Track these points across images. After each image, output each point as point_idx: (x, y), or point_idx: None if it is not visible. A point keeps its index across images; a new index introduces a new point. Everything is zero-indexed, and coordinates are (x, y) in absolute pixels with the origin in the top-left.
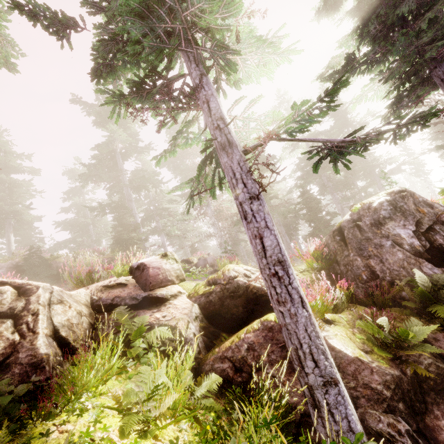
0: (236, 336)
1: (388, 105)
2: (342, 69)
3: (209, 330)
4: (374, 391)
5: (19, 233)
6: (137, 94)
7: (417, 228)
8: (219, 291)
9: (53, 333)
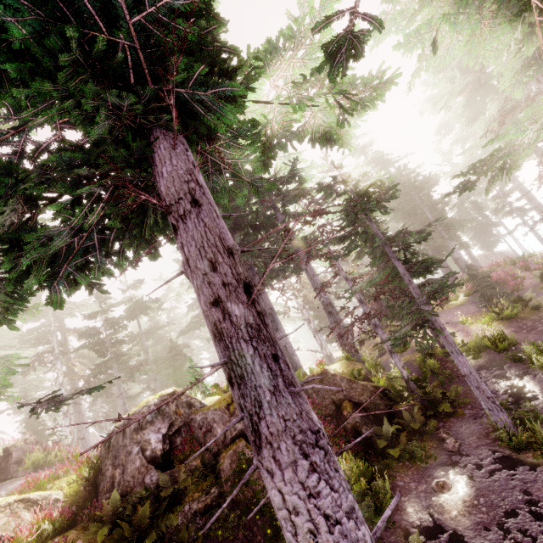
0: None
1: None
2: None
3: None
4: None
5: None
6: None
7: (168, 431)
8: None
9: None
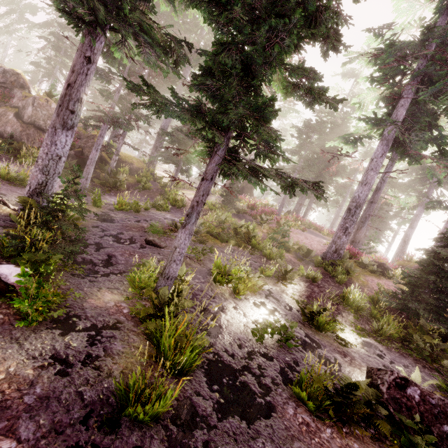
0: None
1: None
2: None
3: None
4: None
5: None
6: None
7: (1, 84)
8: None
9: None
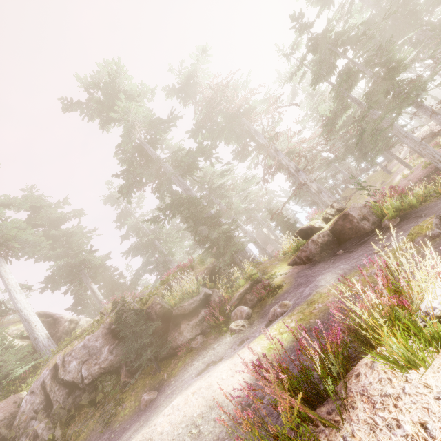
0: None
1: None
2: None
3: None
4: None
5: (98, 279)
6: None
7: None
8: None
9: None
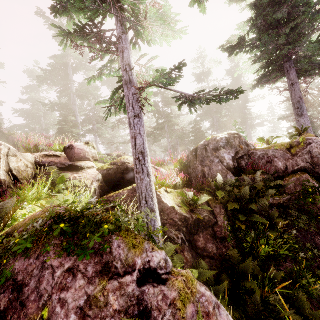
0: (118, 192)
1: (256, 79)
2: (235, 46)
3: (104, 188)
4: (174, 221)
5: None
6: (79, 34)
7: (235, 156)
8: (115, 168)
9: (9, 171)
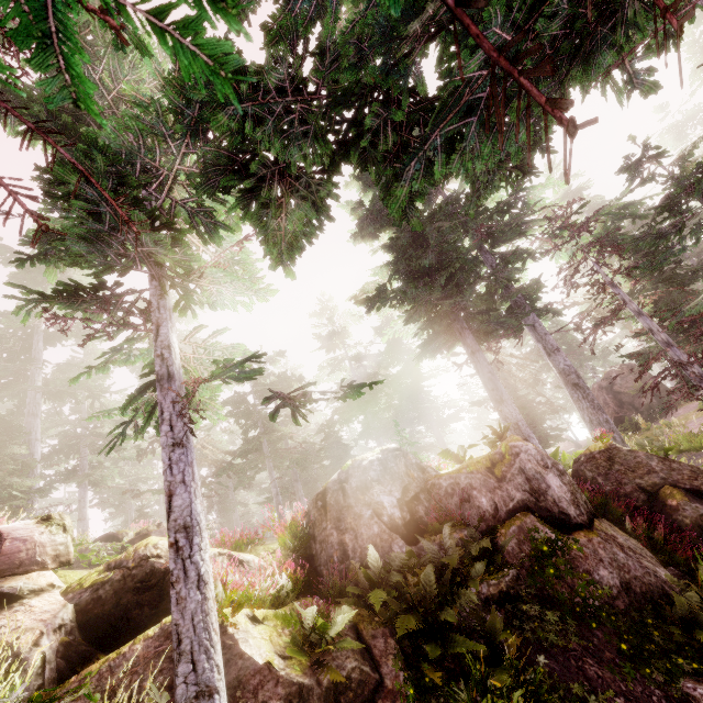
0: (116, 652)
1: (419, 346)
2: (374, 298)
3: (76, 649)
4: None
5: None
6: (68, 296)
7: (403, 496)
8: (119, 579)
9: None
